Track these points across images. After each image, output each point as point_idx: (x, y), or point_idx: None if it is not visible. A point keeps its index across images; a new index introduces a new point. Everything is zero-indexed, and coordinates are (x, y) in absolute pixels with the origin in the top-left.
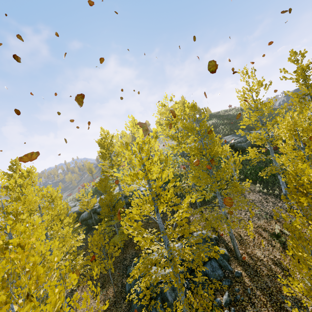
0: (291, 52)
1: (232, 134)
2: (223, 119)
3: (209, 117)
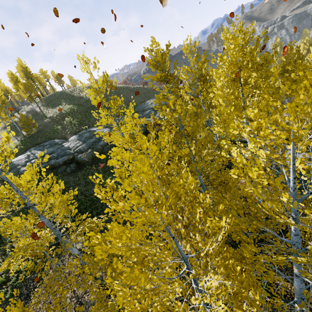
0: (78, 58)
1: (78, 134)
2: (74, 105)
3: (60, 99)
